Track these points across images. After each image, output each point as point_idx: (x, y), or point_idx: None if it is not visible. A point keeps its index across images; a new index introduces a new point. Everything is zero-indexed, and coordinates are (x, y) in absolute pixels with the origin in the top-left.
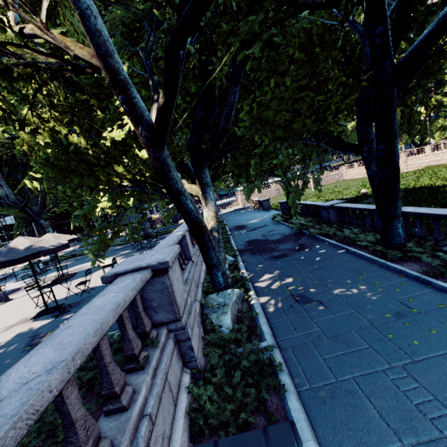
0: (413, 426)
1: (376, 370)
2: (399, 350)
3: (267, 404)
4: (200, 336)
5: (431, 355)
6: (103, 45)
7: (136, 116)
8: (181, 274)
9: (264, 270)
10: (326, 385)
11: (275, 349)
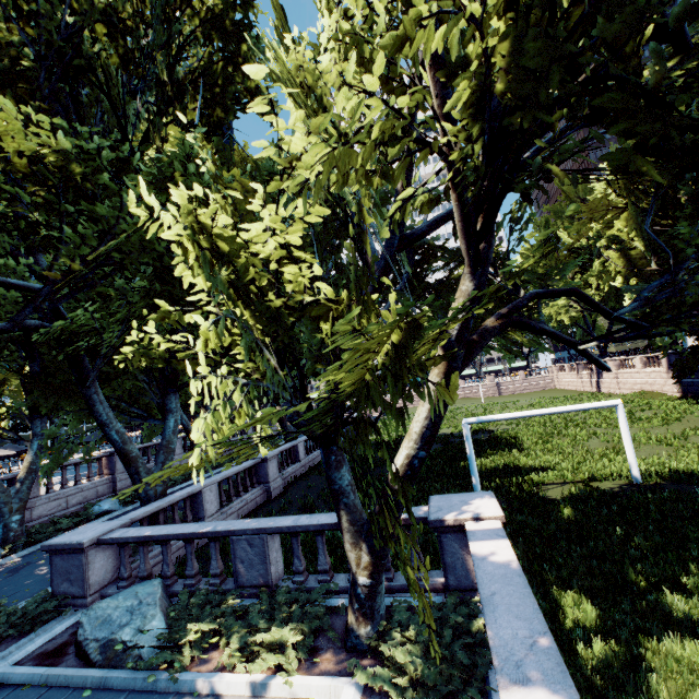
0: None
1: None
2: None
3: None
4: None
5: None
6: None
7: None
8: None
9: None
10: None
11: None
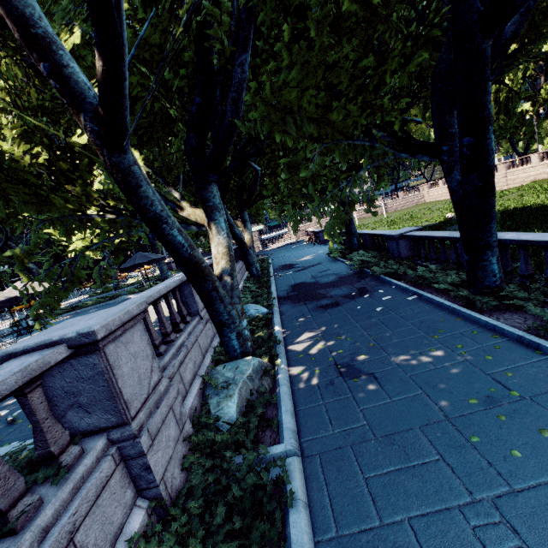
0: None
1: (449, 506)
2: (489, 467)
3: None
4: (182, 437)
5: (542, 479)
6: None
7: (73, 98)
8: (148, 345)
9: (305, 326)
10: (363, 532)
11: (294, 459)
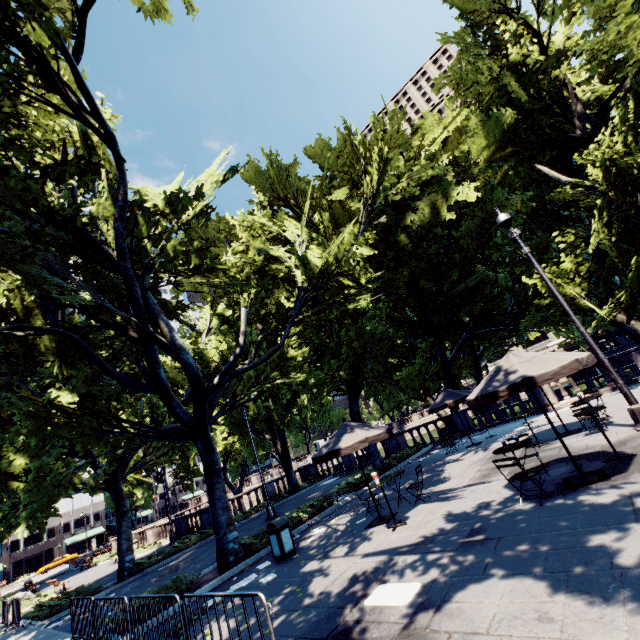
0: None
1: None
2: None
3: None
4: None
5: None
6: None
7: None
8: None
9: None
10: None
11: None
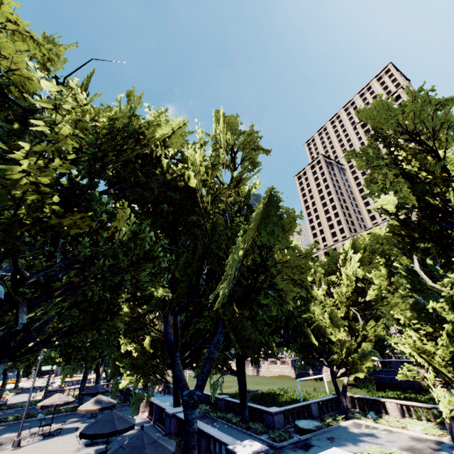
0: None
1: None
2: None
3: None
4: None
5: None
6: None
7: None
8: None
9: None
10: None
11: None
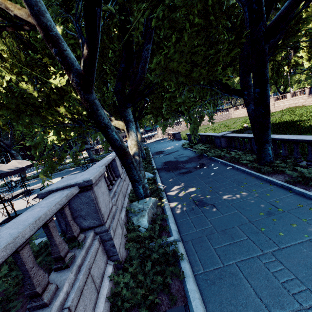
0: (279, 300)
1: (253, 256)
2: (269, 240)
3: (171, 286)
4: (123, 234)
5: (292, 243)
6: (35, 5)
7: (68, 66)
8: (107, 189)
9: (174, 183)
10: (216, 269)
11: (179, 242)
